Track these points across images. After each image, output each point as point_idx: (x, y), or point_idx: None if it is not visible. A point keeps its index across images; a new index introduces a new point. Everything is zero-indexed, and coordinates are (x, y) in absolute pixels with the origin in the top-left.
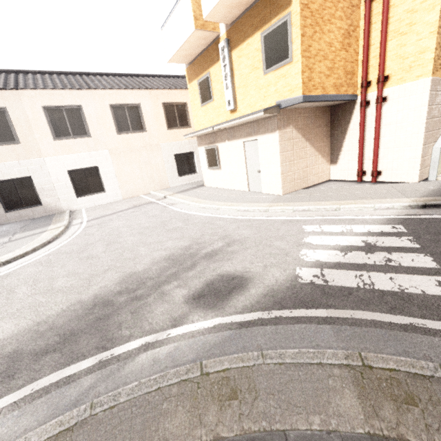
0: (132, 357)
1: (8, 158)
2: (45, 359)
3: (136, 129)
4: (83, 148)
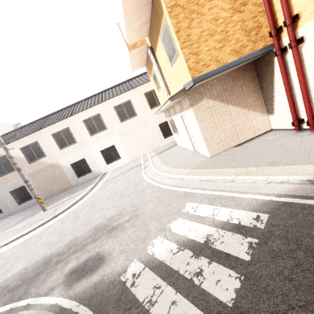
0: (17, 312)
1: (74, 151)
2: (6, 296)
3: (131, 116)
4: (104, 136)
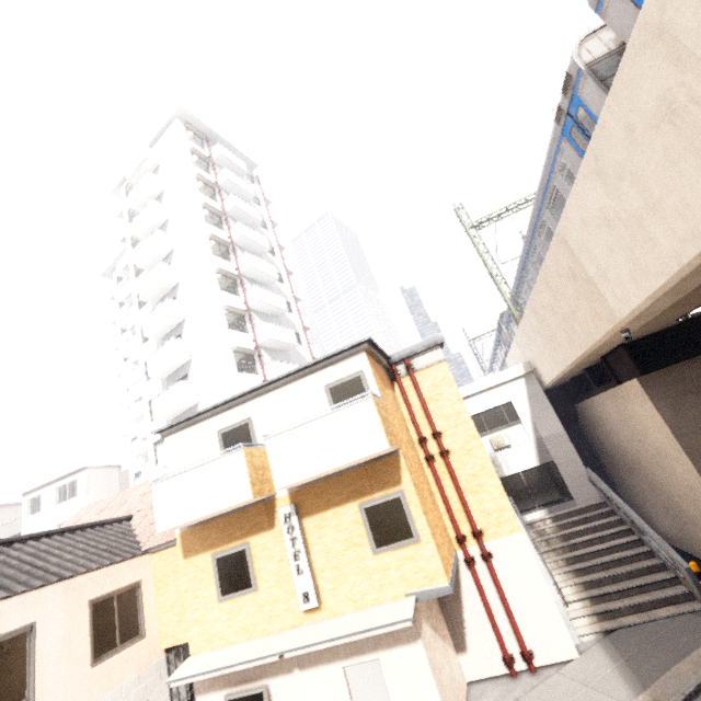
0: None
1: None
2: None
3: None
4: None
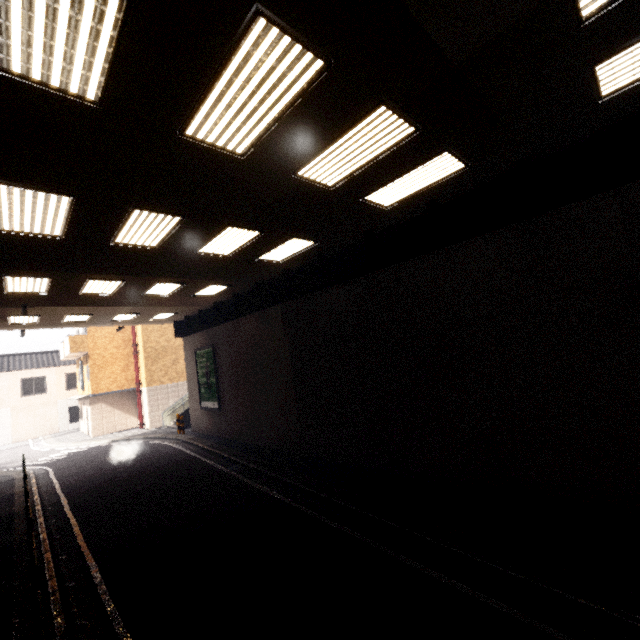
0: None
1: None
2: None
3: (39, 392)
4: None
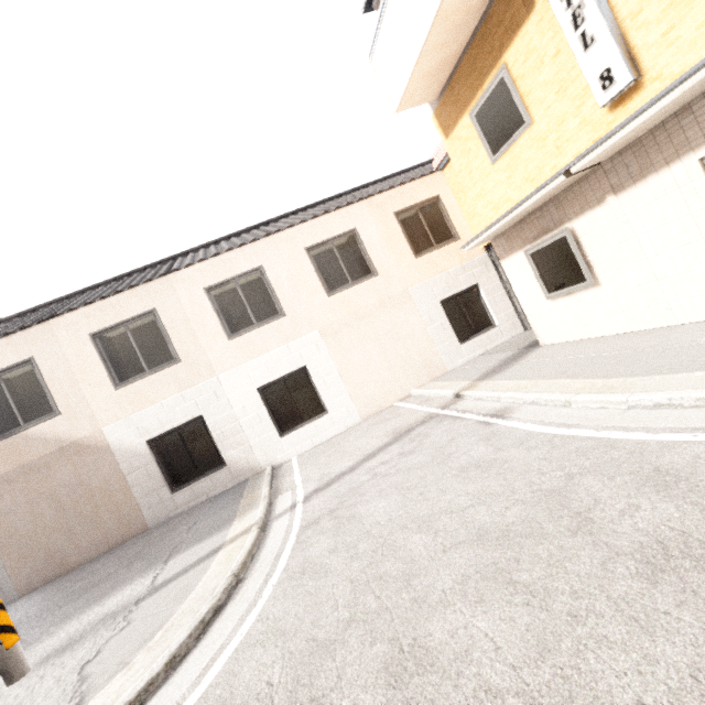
0: None
1: (166, 392)
2: None
3: (358, 276)
4: (275, 340)
